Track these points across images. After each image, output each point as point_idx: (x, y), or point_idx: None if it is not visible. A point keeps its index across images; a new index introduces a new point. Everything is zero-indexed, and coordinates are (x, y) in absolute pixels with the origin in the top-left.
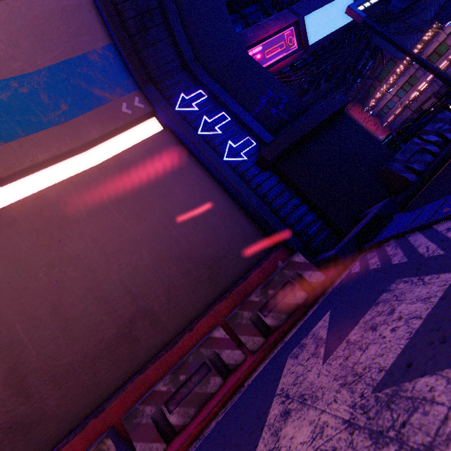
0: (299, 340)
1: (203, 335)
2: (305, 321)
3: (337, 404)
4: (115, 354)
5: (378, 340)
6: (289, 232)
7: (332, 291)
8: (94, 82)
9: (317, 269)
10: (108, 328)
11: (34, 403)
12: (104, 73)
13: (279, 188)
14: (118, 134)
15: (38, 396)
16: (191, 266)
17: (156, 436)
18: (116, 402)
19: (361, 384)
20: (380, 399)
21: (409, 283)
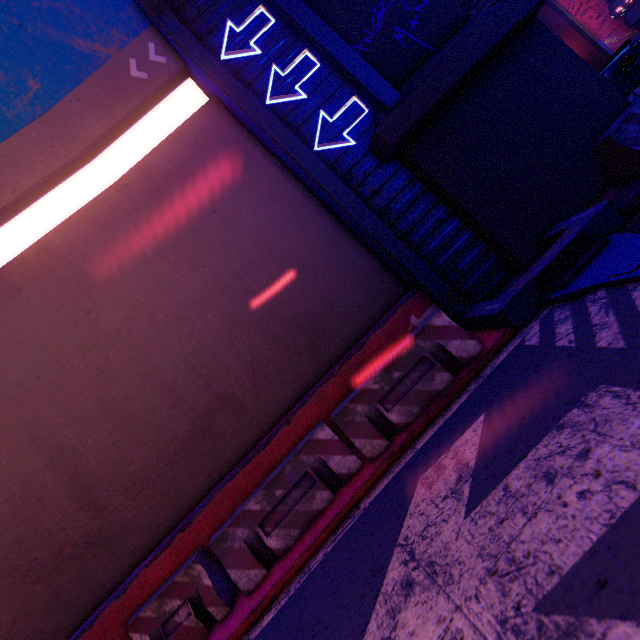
0: (435, 454)
1: (305, 428)
2: (446, 422)
3: (479, 606)
4: (195, 456)
5: (554, 505)
6: (428, 270)
7: (491, 374)
8: (70, 25)
9: (469, 336)
10: (180, 425)
11: (108, 516)
12: (82, 1)
13: (411, 192)
14: (137, 122)
15: (111, 508)
16: (280, 332)
17: (252, 562)
18: (204, 514)
19: (519, 585)
20: (545, 630)
21: (623, 401)
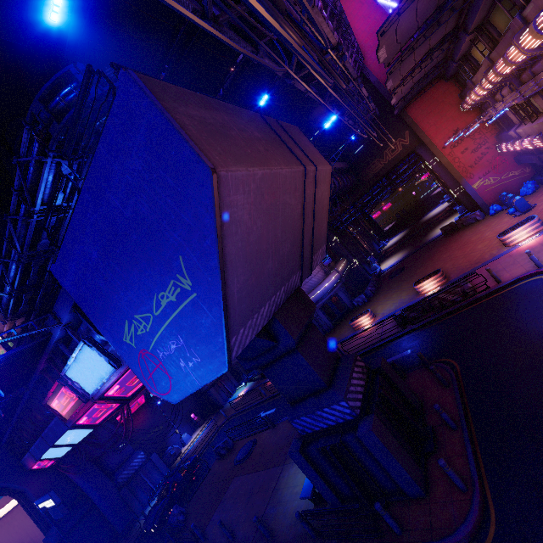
0: None
1: None
2: None
3: None
4: None
5: None
6: None
7: None
8: None
9: None
10: None
11: None
12: None
13: None
14: None
15: None
16: None
17: None
18: None
19: None
20: None
21: None
